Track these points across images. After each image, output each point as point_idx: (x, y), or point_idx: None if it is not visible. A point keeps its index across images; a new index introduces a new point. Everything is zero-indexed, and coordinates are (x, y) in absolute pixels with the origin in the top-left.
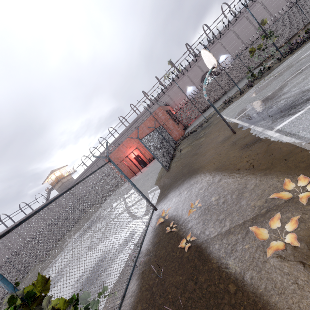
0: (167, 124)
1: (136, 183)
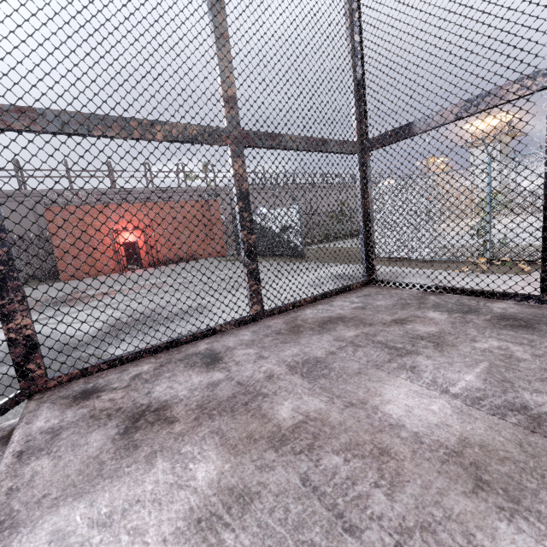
0: (215, 228)
1: (184, 271)
